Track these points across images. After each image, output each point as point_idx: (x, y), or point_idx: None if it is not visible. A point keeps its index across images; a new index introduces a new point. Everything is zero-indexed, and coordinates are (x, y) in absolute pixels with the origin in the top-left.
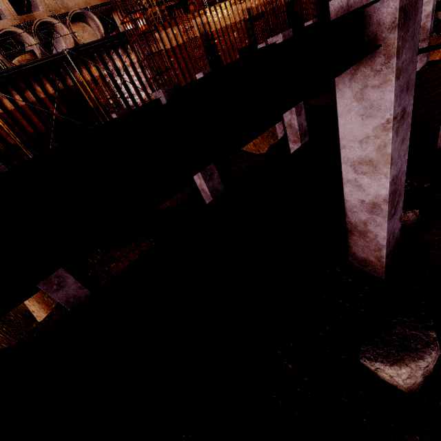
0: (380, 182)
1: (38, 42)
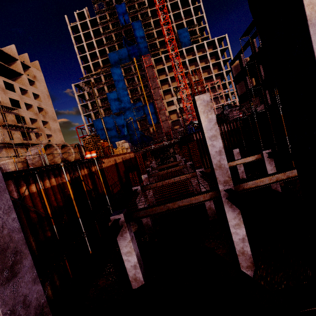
0: None
1: (61, 152)
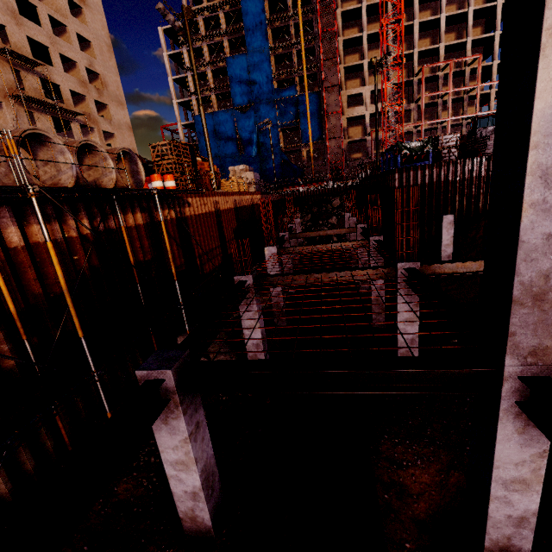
0: None
1: (76, 162)
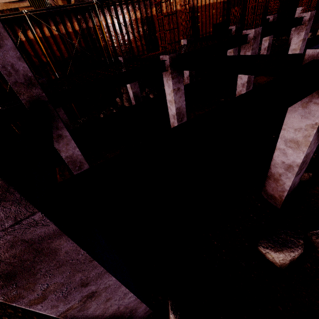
0: (298, 155)
1: None
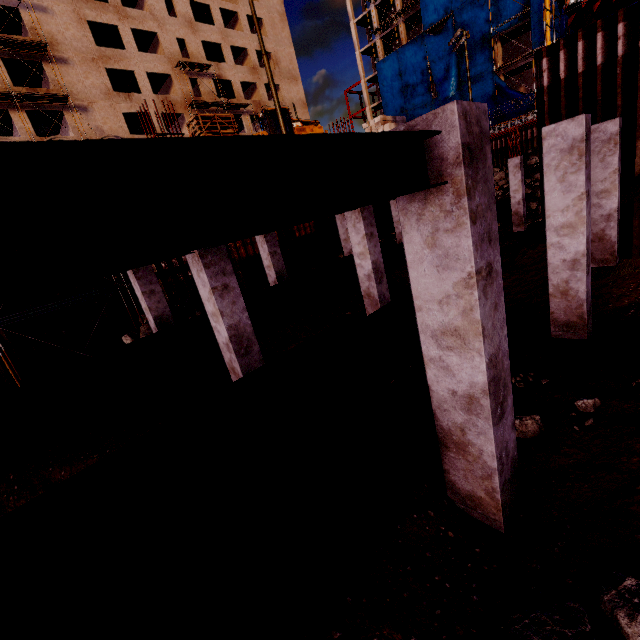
0: (474, 363)
1: None
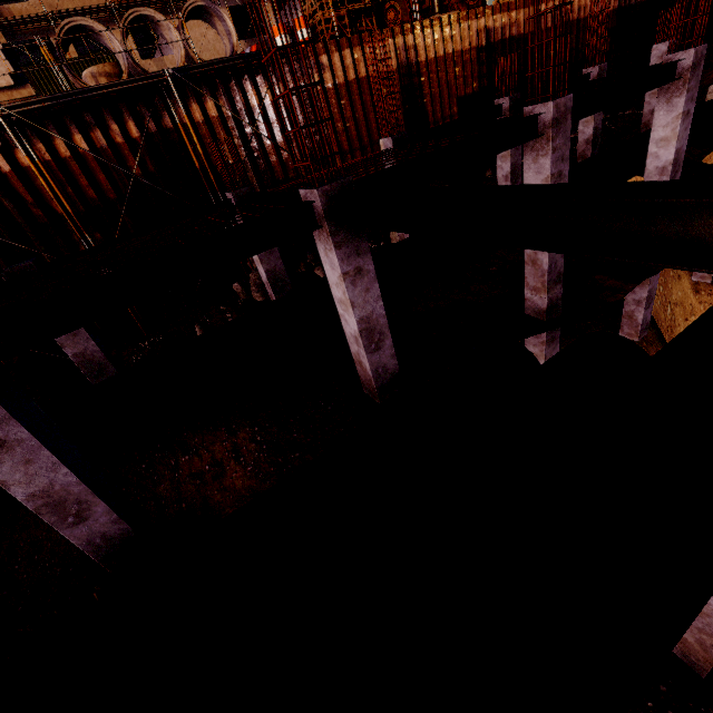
0: None
1: (127, 49)
